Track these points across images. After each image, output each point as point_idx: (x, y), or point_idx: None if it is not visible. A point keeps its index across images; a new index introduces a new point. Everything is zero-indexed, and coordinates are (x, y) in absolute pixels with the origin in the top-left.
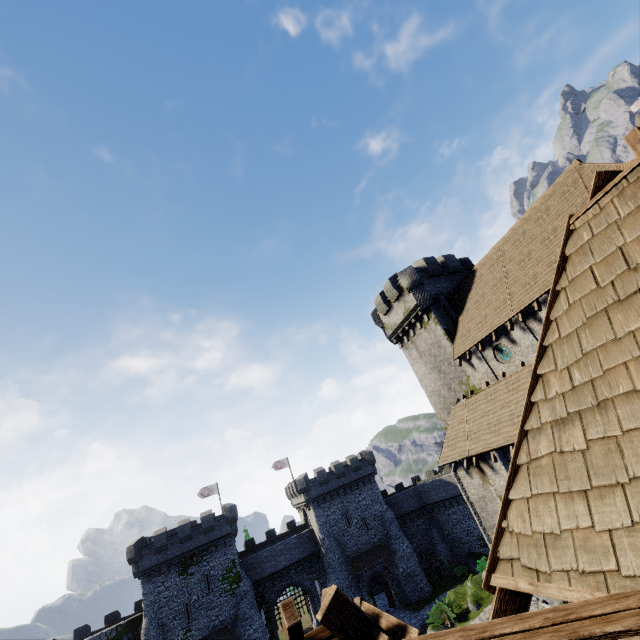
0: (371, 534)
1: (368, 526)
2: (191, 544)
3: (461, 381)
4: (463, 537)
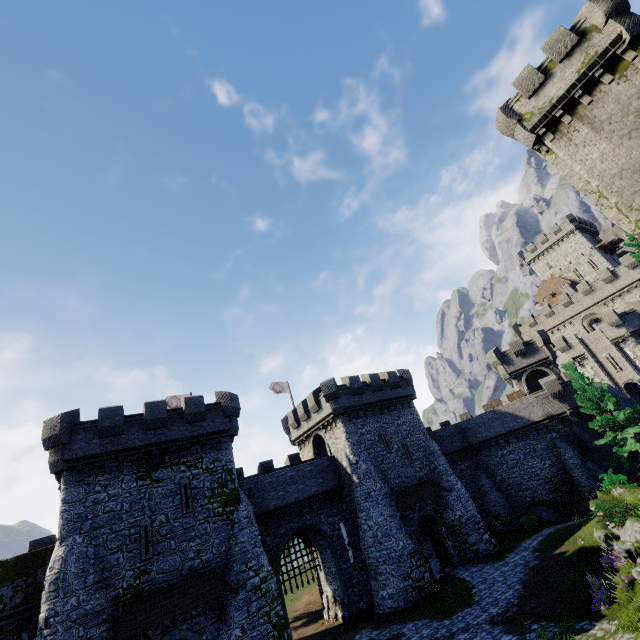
0: (416, 466)
1: (412, 456)
2: (164, 434)
3: None
4: (524, 482)
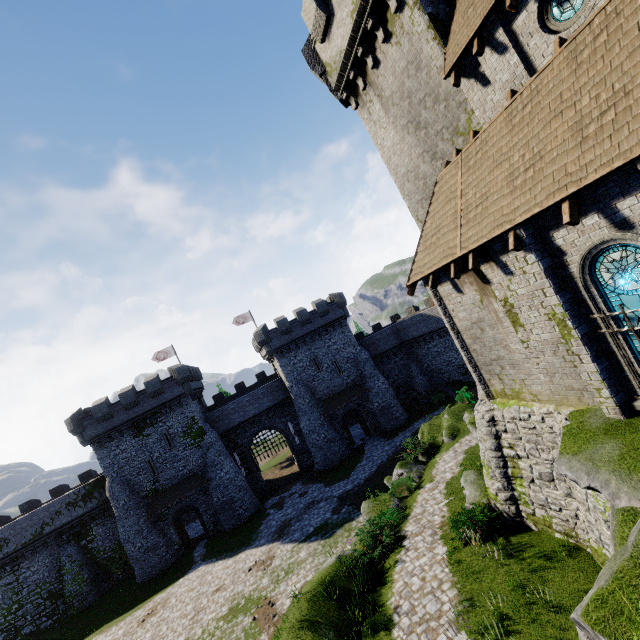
0: (344, 376)
1: (340, 369)
2: (140, 409)
3: (456, 130)
4: (443, 368)
